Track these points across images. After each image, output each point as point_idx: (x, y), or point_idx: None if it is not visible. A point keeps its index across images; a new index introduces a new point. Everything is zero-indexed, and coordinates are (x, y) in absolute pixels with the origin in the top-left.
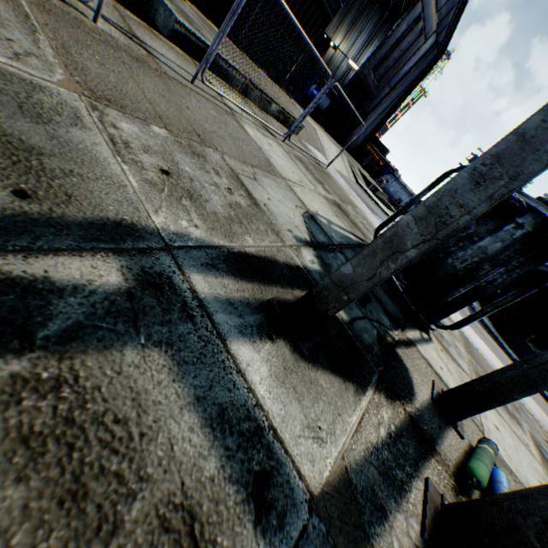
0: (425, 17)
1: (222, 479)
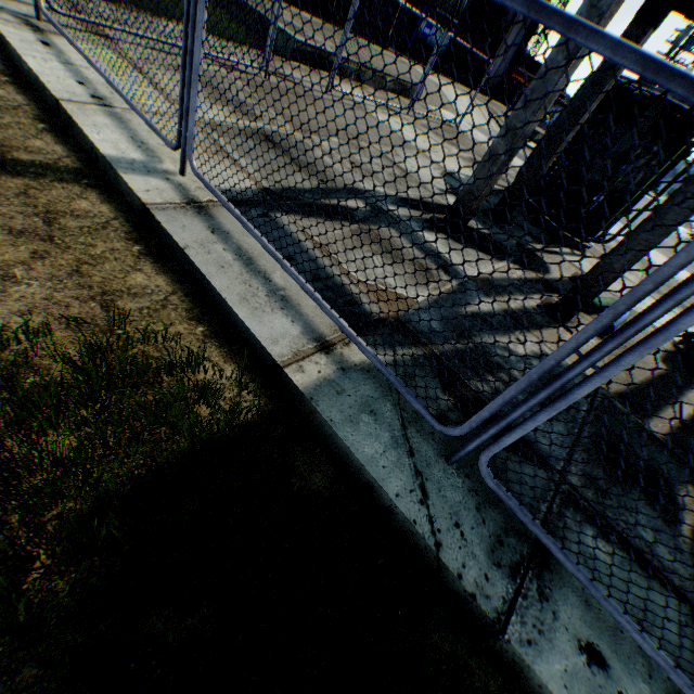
0: None
1: (428, 262)
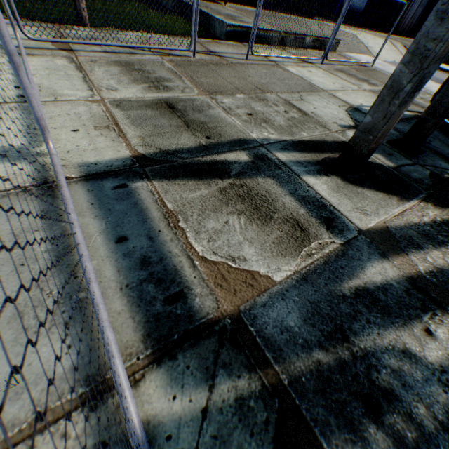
0: None
1: (308, 216)
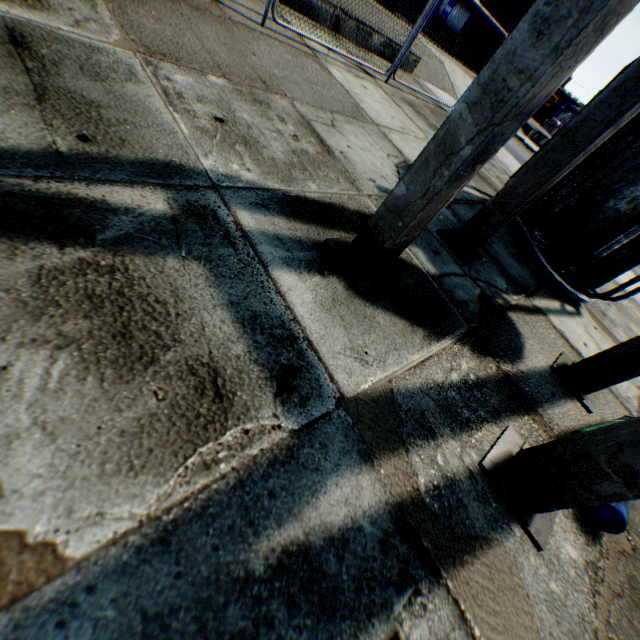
0: None
1: (247, 360)
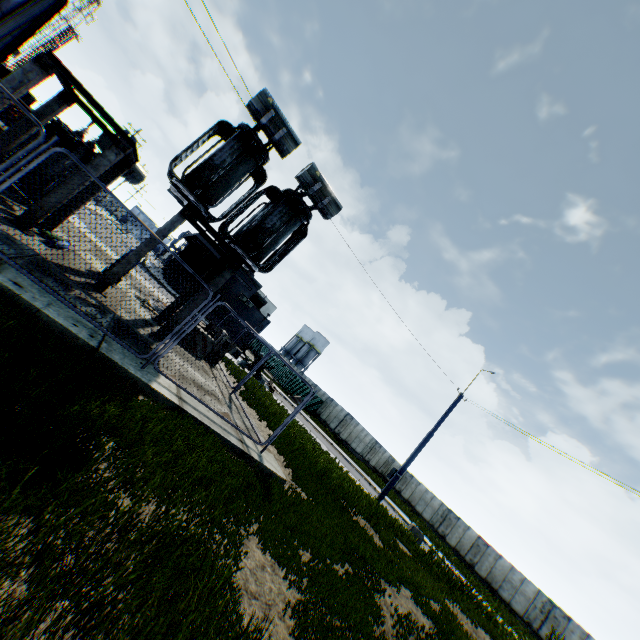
0: None
1: None
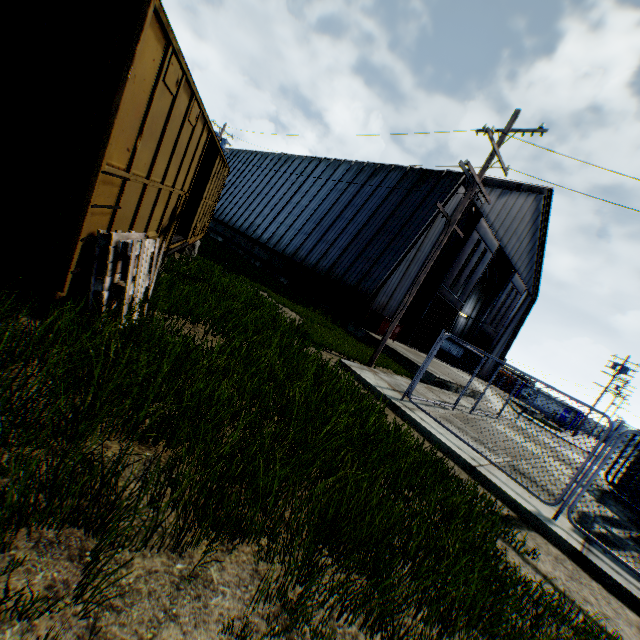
0: (515, 286)
1: None
